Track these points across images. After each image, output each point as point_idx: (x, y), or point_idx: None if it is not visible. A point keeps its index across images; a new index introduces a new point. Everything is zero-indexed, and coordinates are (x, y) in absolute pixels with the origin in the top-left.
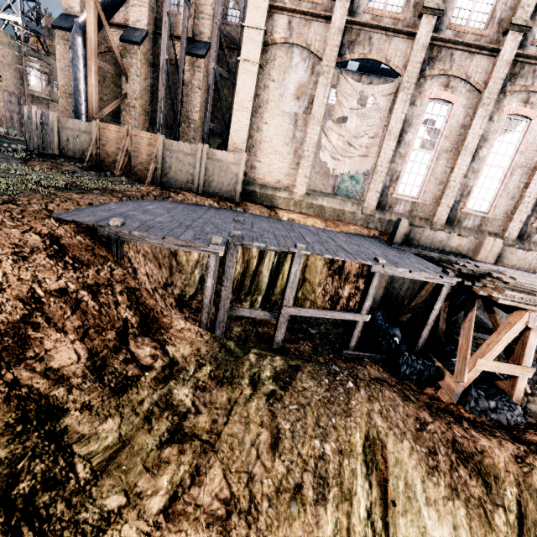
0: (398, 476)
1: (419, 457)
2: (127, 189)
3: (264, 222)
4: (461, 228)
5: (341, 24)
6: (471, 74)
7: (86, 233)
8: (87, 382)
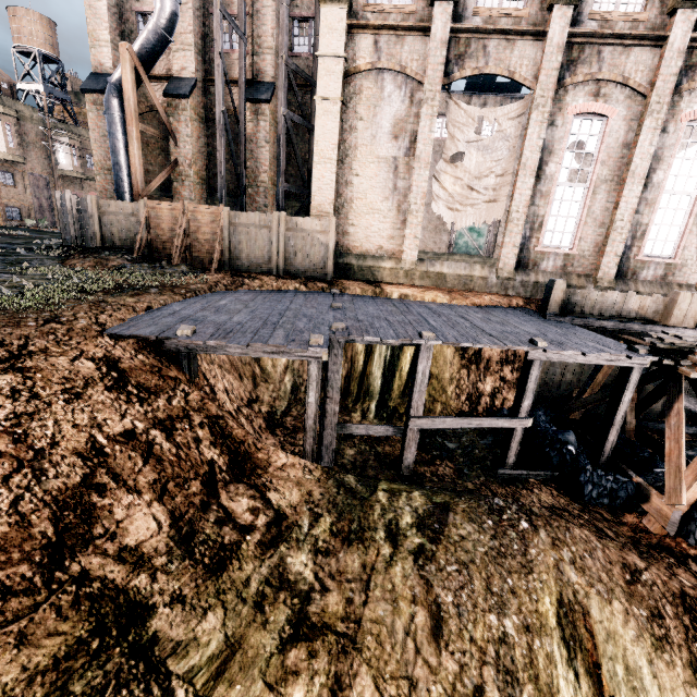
0: (613, 657)
1: (638, 625)
2: (190, 281)
3: (370, 305)
4: (638, 282)
5: (443, 35)
6: (630, 74)
7: (149, 349)
8: (174, 560)
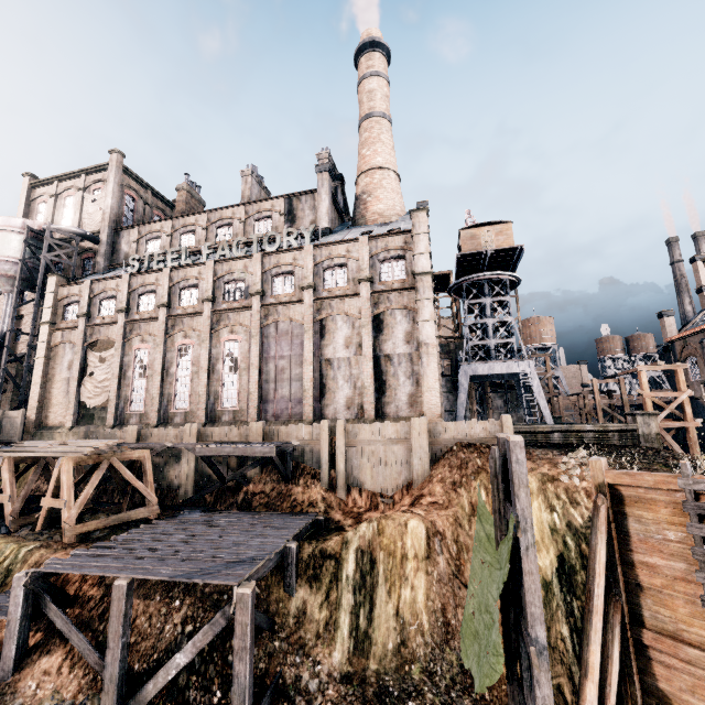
0: None
1: None
2: None
3: None
4: (173, 424)
5: (83, 328)
6: (152, 331)
7: None
8: None
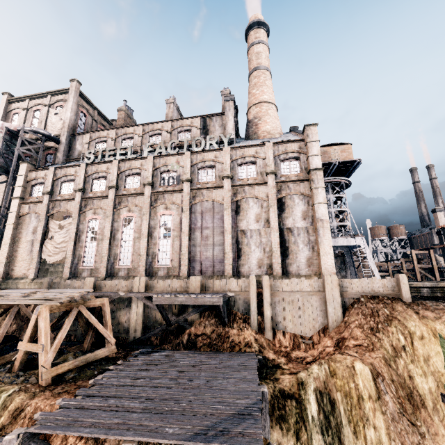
0: None
1: None
2: None
3: None
4: (118, 277)
5: (47, 203)
6: (102, 206)
7: None
8: None
